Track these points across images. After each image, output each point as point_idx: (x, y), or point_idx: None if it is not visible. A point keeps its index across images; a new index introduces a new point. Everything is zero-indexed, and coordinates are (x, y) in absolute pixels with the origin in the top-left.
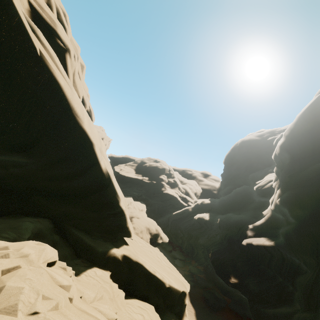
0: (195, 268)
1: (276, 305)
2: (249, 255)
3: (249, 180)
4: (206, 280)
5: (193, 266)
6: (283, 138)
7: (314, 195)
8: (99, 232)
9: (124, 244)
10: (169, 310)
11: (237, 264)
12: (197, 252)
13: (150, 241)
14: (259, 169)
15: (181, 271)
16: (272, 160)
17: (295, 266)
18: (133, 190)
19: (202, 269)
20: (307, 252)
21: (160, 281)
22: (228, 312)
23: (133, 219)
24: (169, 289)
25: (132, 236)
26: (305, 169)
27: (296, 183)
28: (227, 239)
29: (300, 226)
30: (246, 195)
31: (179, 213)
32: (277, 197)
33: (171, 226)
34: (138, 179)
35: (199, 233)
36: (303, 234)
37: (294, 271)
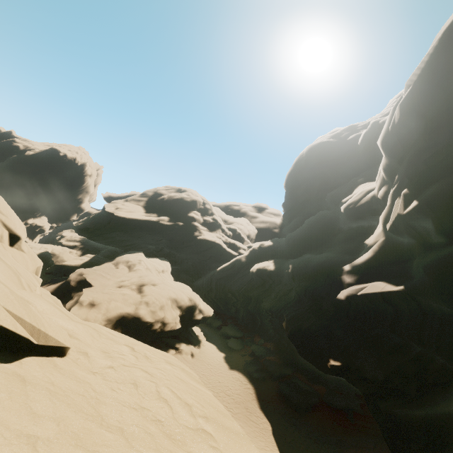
0: (262, 347)
1: (420, 398)
2: (352, 315)
3: (325, 203)
4: (281, 364)
5: (257, 346)
6: (410, 89)
7: None
8: None
9: None
10: None
11: (335, 334)
12: (261, 321)
13: (181, 320)
14: (340, 184)
15: (239, 357)
16: (359, 167)
17: (451, 323)
18: (146, 242)
19: (273, 347)
20: None
21: None
22: (323, 411)
23: (144, 289)
24: None
25: None
26: None
27: (448, 167)
28: (310, 295)
29: None
30: (328, 223)
31: (227, 267)
32: (403, 204)
33: (217, 289)
34: (151, 222)
35: (262, 293)
36: None
37: (450, 332)
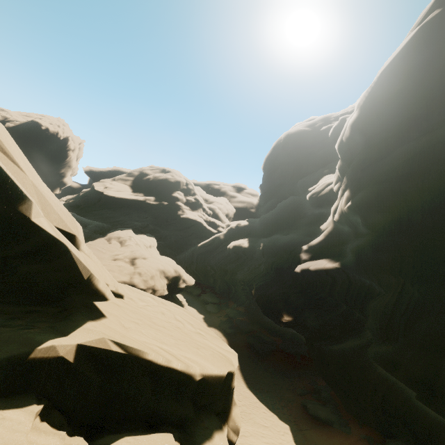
0: (234, 310)
1: (340, 338)
2: (304, 284)
3: (297, 189)
4: (249, 322)
5: (231, 309)
6: (357, 111)
7: (402, 190)
8: (11, 306)
9: (90, 318)
10: (205, 414)
11: (290, 298)
12: (235, 290)
13: (167, 288)
14: (310, 172)
15: (216, 318)
16: (327, 158)
17: (365, 288)
18: (133, 219)
19: (244, 310)
20: (386, 269)
21: (182, 375)
22: (279, 355)
23: (136, 262)
24: (203, 381)
25: (109, 298)
26: (387, 155)
27: (373, 178)
28: (275, 268)
29: (379, 237)
30: (296, 208)
31: (207, 243)
32: (344, 202)
33: (197, 263)
34: (138, 201)
35: (237, 266)
36: (384, 247)
37: (364, 295)
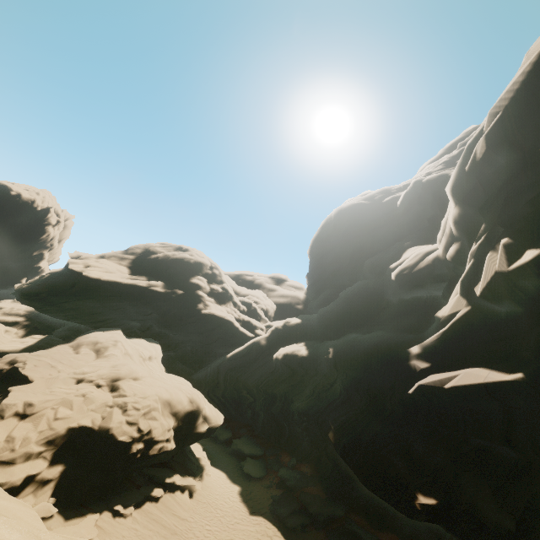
0: (294, 472)
1: None
2: (435, 418)
3: (362, 273)
4: (326, 499)
5: (288, 469)
6: (499, 115)
7: None
8: None
9: None
10: None
11: (415, 450)
12: (289, 431)
13: (175, 435)
14: (378, 251)
15: (262, 490)
16: (401, 231)
17: None
18: (127, 317)
19: (310, 470)
20: None
21: None
22: None
23: (119, 385)
24: None
25: None
26: None
27: None
28: (365, 390)
29: None
30: (372, 295)
31: (241, 352)
32: (505, 257)
33: (226, 385)
34: (138, 287)
35: (291, 388)
36: None
37: None
